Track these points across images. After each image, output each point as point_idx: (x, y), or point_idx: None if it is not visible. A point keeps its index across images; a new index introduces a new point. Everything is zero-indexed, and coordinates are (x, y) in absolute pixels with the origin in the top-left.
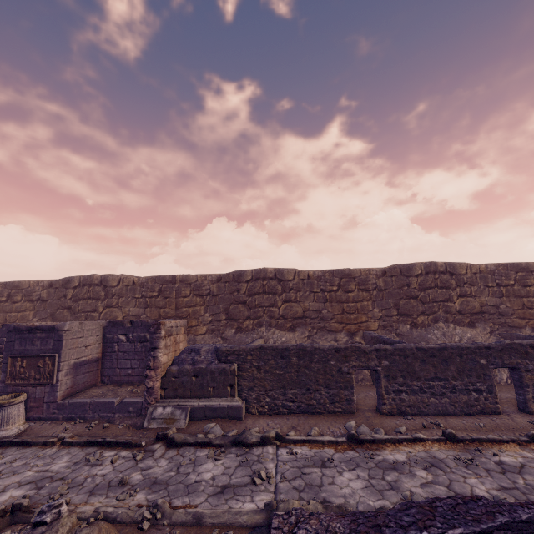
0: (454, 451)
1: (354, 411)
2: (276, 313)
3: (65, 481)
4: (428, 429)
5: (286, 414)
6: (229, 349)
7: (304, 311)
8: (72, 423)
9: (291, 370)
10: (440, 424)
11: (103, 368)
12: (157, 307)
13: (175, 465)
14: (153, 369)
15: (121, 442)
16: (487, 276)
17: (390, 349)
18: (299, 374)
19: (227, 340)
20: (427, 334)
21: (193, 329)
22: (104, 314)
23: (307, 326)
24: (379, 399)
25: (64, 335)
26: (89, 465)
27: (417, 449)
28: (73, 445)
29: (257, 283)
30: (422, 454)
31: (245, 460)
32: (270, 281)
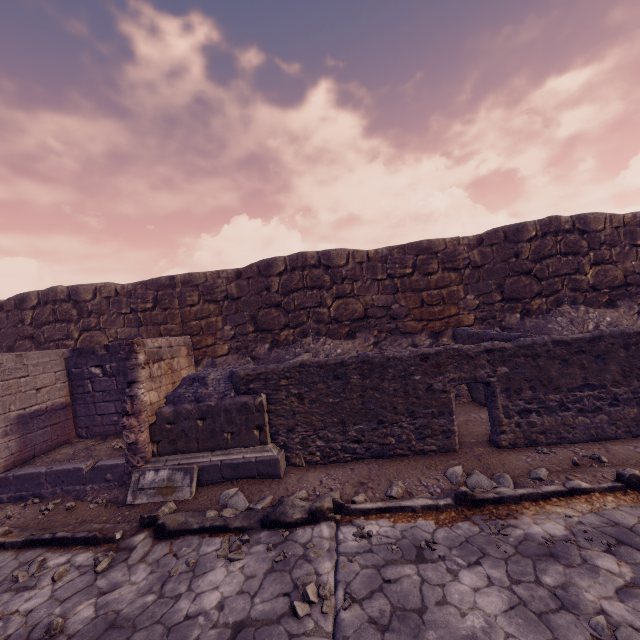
0: None
1: (455, 448)
2: (326, 315)
3: None
4: (585, 468)
5: (350, 461)
6: (249, 372)
7: (365, 309)
8: (21, 505)
9: (352, 396)
10: (601, 458)
11: (76, 417)
12: (155, 324)
13: (160, 577)
14: (132, 414)
15: (80, 538)
16: (635, 230)
17: (509, 347)
18: (366, 400)
19: (259, 359)
20: (547, 323)
21: (211, 350)
22: (82, 342)
23: (372, 330)
24: (494, 426)
25: None
26: (14, 589)
27: (579, 509)
28: (5, 547)
29: (294, 275)
30: (592, 519)
31: (282, 559)
32: (313, 270)
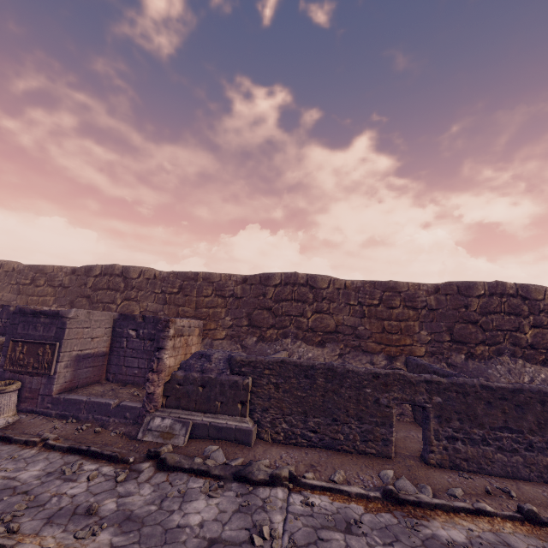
0: (537, 540)
1: (391, 456)
2: (304, 324)
3: (26, 496)
4: (494, 497)
5: (305, 446)
6: (244, 359)
7: (336, 325)
8: (63, 422)
9: (316, 394)
10: (510, 492)
11: (109, 364)
12: (176, 305)
13: (160, 496)
14: (156, 372)
15: (106, 454)
16: None
17: (444, 382)
18: (326, 399)
19: (247, 348)
20: (487, 368)
21: (212, 333)
22: (122, 307)
23: (339, 343)
24: (425, 444)
25: (68, 322)
26: (63, 478)
27: (481, 526)
28: (54, 449)
29: (286, 288)
30: (489, 536)
31: (246, 505)
32: (301, 288)
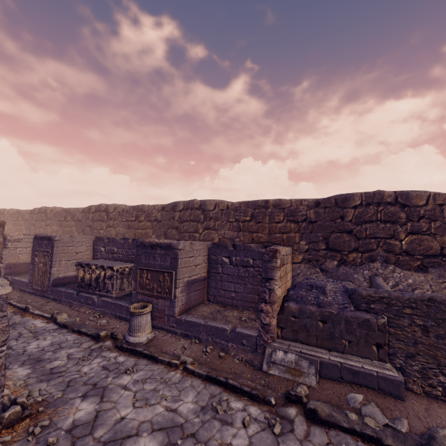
0: None
1: None
2: (397, 247)
3: (198, 445)
4: None
5: None
6: (371, 293)
7: (441, 247)
8: (188, 341)
9: None
10: None
11: (208, 287)
12: (249, 231)
13: None
14: (268, 302)
15: (246, 391)
16: None
17: None
18: None
19: (327, 272)
20: None
21: None
22: (203, 236)
23: None
24: None
25: (179, 253)
26: (218, 418)
27: None
28: (194, 374)
29: (368, 209)
30: None
31: None
32: (388, 207)
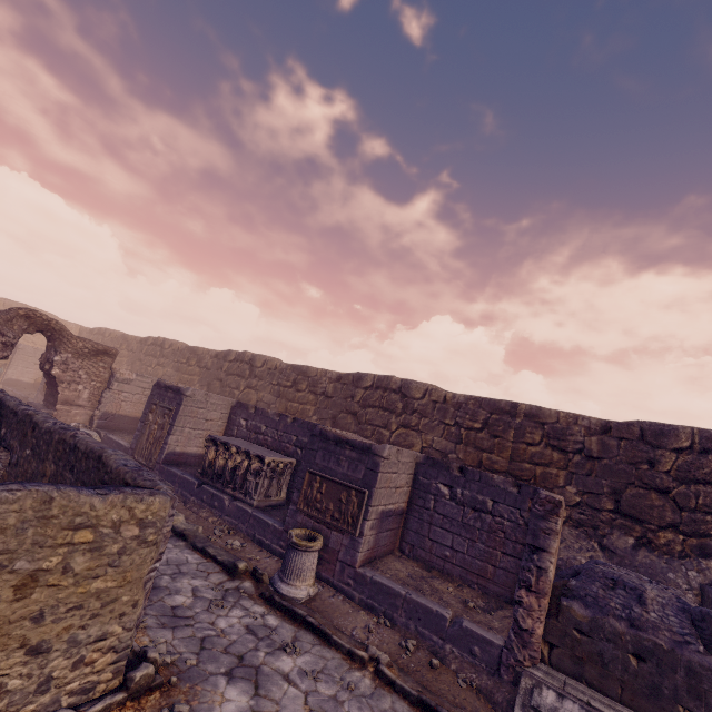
0: None
1: None
2: None
3: None
4: None
5: None
6: None
7: None
8: (374, 619)
9: None
10: None
11: (405, 527)
12: (477, 447)
13: None
14: (533, 591)
15: None
16: None
17: None
18: None
19: (613, 553)
20: None
21: None
22: (397, 436)
23: None
24: None
25: (381, 464)
26: None
27: None
28: (395, 688)
29: (705, 459)
30: None
31: None
32: None
